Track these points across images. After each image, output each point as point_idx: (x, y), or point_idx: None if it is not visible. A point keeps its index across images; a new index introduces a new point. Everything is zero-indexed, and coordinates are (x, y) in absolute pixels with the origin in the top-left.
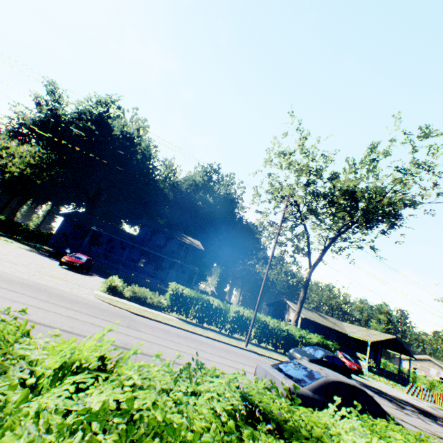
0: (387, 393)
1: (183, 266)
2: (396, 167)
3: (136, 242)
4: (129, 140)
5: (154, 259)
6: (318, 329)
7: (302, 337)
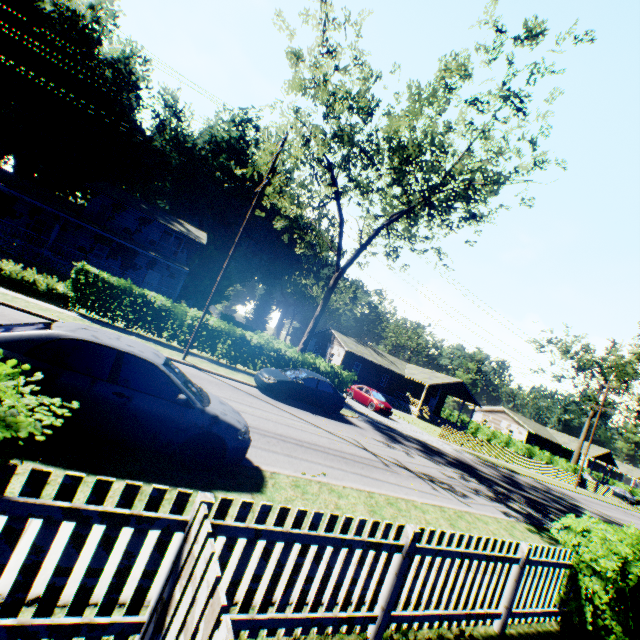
0: (401, 432)
1: (172, 268)
2: (474, 100)
3: (80, 218)
4: (76, 30)
5: (119, 252)
6: (366, 368)
7: (303, 362)
